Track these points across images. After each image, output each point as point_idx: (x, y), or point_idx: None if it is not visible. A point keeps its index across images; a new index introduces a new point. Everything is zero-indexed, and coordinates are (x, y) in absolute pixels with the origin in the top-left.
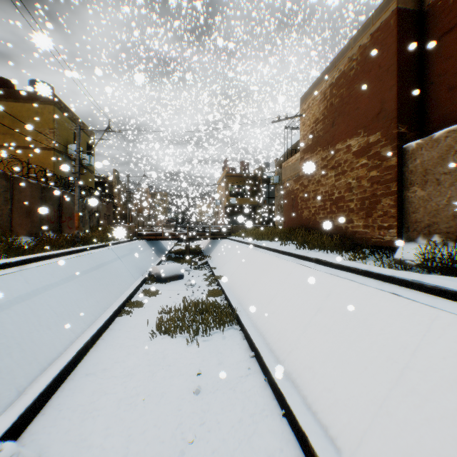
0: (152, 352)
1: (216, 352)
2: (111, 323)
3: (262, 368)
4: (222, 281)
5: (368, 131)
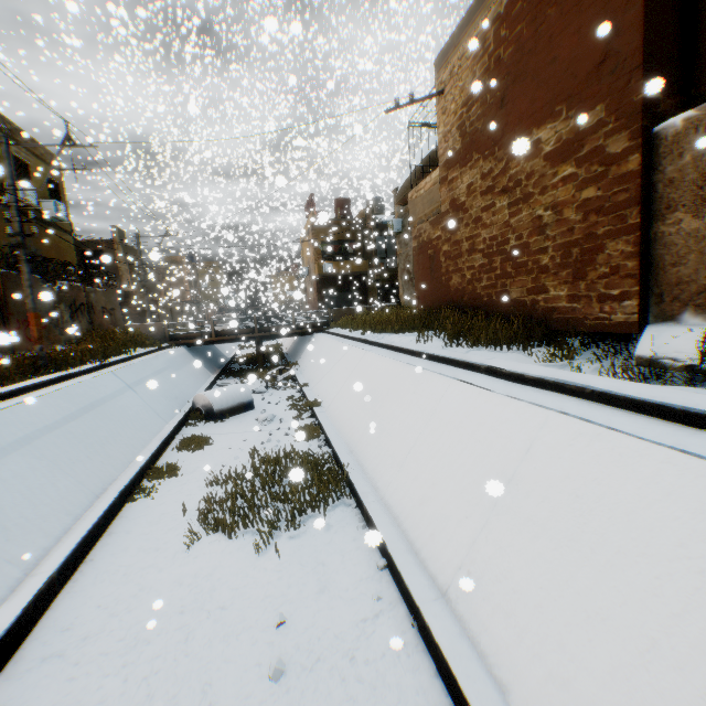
0: (189, 578)
1: (314, 563)
2: (113, 519)
3: (404, 598)
4: (319, 410)
5: (578, 105)
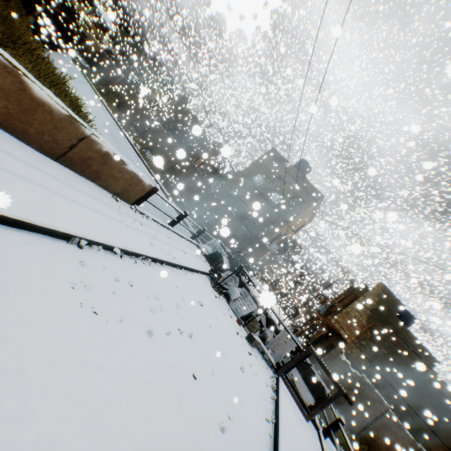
0: None
1: None
2: None
3: None
4: None
5: None
